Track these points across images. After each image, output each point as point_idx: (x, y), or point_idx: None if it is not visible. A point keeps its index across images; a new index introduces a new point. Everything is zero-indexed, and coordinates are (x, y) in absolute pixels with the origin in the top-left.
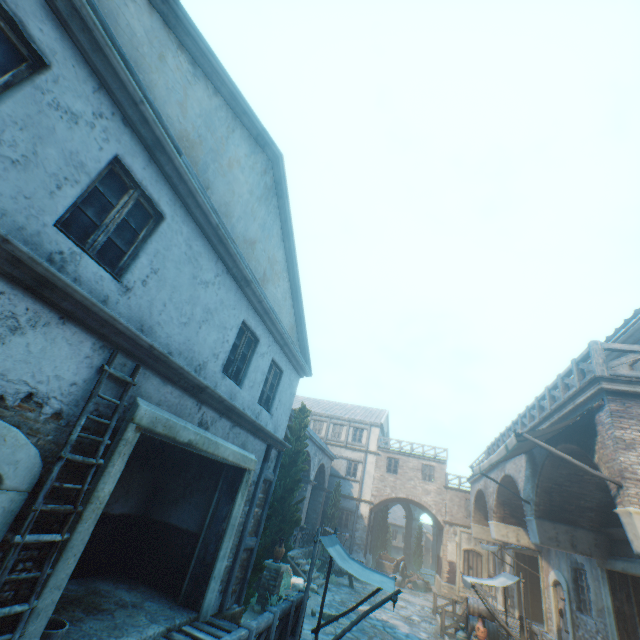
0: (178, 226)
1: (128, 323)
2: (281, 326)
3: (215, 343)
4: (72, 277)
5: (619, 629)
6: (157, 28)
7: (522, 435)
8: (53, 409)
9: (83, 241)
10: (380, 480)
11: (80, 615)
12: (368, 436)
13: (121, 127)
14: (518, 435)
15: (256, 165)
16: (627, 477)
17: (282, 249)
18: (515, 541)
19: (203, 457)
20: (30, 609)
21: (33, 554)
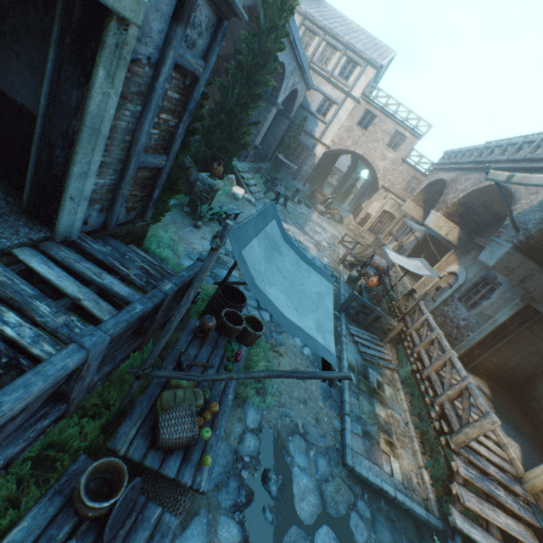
0: None
1: None
2: None
3: None
4: None
5: (490, 334)
6: None
7: None
8: None
9: None
10: (346, 131)
11: None
12: (358, 77)
13: None
14: None
15: None
16: None
17: None
18: (443, 235)
19: None
20: None
21: None
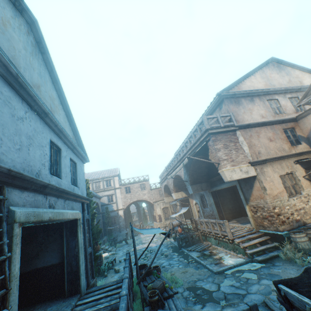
0: None
1: None
2: (70, 138)
3: (40, 157)
4: None
5: (216, 207)
6: None
7: (190, 157)
8: None
9: None
10: (124, 198)
11: None
12: (114, 182)
13: None
14: (189, 158)
15: (21, 26)
16: (220, 160)
17: (54, 90)
18: (181, 197)
19: (44, 225)
20: None
21: None
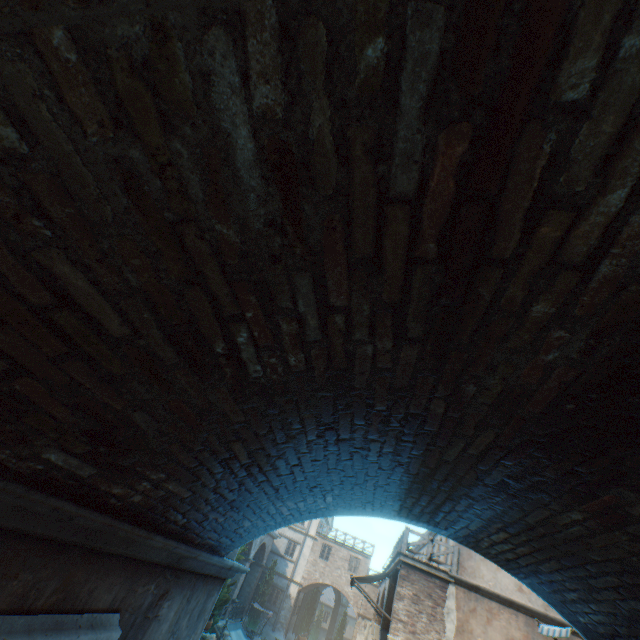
0: None
1: None
2: None
3: None
4: None
5: None
6: None
7: (354, 579)
8: None
9: None
10: (312, 564)
11: None
12: (311, 520)
13: None
14: (352, 578)
15: None
16: (394, 616)
17: None
18: None
19: None
20: None
21: None
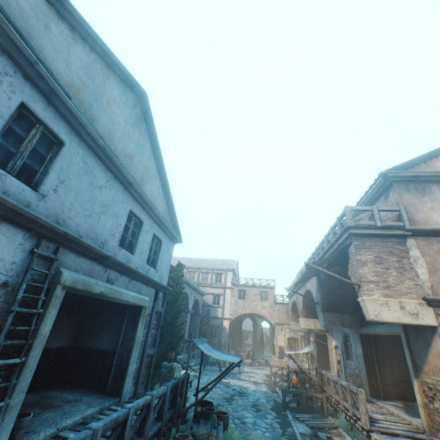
0: (75, 149)
1: (47, 219)
2: (157, 211)
3: (112, 227)
4: (1, 191)
5: (365, 364)
6: (40, 5)
7: (309, 264)
8: (1, 281)
9: (5, 165)
10: (235, 304)
11: (39, 411)
12: (225, 278)
13: (23, 81)
14: (306, 265)
15: (128, 101)
16: (363, 281)
17: (153, 159)
18: (314, 327)
19: (112, 303)
20: (6, 405)
21: (2, 373)
